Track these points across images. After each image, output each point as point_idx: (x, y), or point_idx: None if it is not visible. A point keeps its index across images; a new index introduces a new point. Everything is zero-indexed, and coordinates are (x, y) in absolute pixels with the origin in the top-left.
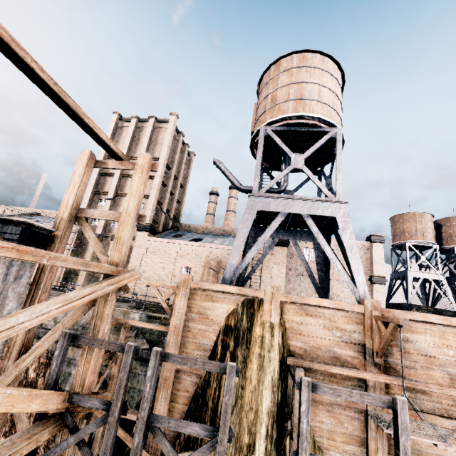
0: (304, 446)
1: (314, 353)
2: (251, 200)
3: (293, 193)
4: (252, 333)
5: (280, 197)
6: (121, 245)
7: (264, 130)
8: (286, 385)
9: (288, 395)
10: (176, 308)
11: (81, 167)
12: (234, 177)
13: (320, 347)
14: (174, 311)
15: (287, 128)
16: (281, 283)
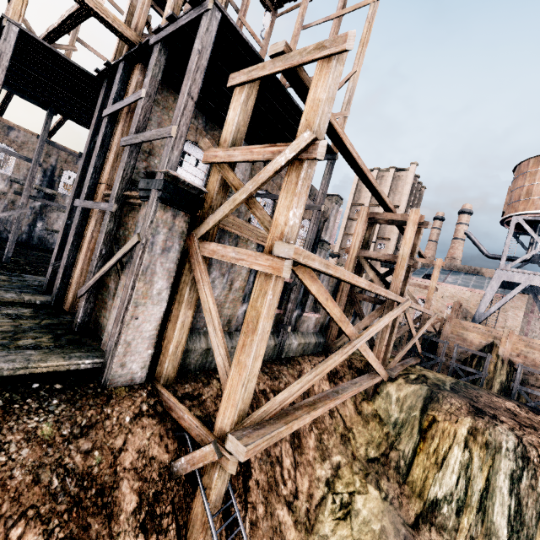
0: (517, 381)
1: (533, 368)
2: (498, 272)
3: (539, 257)
4: (492, 351)
5: (523, 273)
6: (430, 302)
7: (516, 219)
8: (511, 378)
9: (512, 382)
10: (443, 331)
11: None
12: (482, 247)
13: (538, 366)
14: (442, 331)
15: (538, 218)
16: (517, 325)
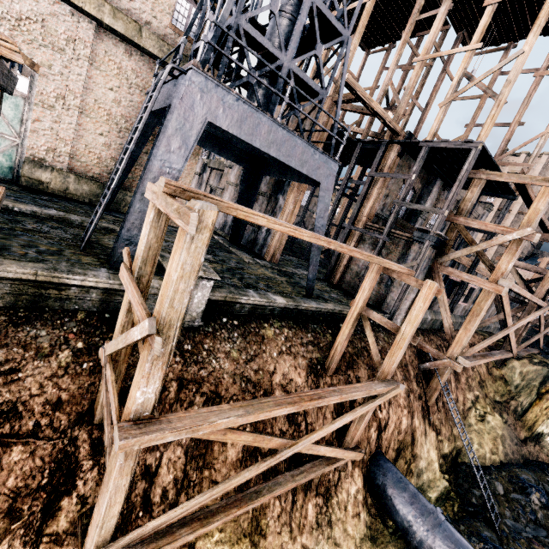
0: None
1: None
2: None
3: None
4: None
5: None
6: None
7: None
8: None
9: None
10: None
11: (543, 266)
12: None
13: None
14: None
15: None
16: None
